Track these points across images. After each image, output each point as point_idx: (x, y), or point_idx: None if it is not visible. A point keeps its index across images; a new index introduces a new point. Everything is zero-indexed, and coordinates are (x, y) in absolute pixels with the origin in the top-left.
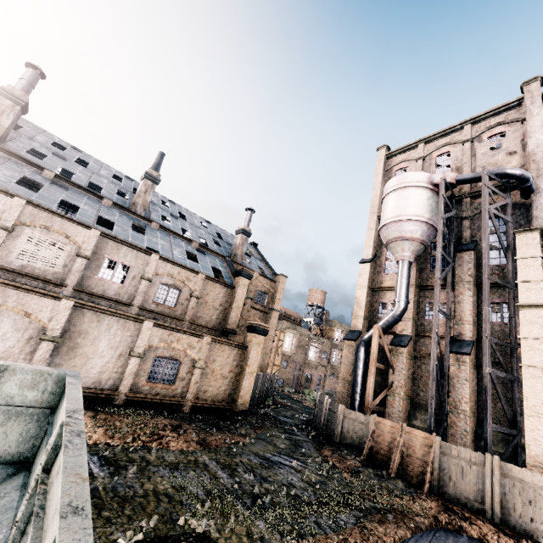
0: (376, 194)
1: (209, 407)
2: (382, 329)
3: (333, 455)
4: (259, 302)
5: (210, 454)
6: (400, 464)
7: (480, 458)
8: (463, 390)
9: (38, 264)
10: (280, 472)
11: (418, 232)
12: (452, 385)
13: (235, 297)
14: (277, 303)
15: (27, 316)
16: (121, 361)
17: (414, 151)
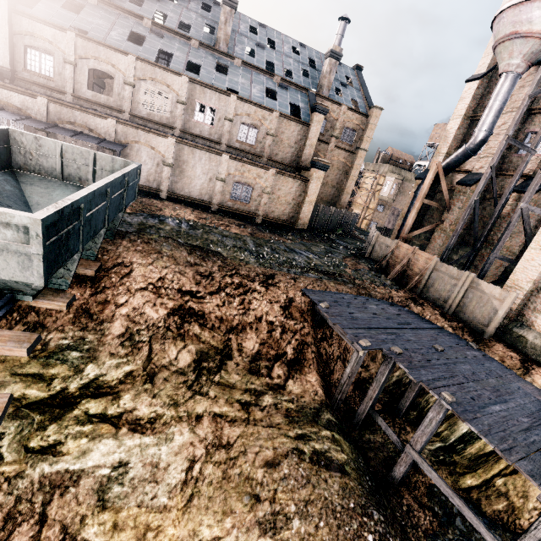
0: None
1: (279, 225)
2: (447, 166)
3: (352, 261)
4: (345, 141)
5: (253, 239)
6: (403, 275)
7: (461, 275)
8: None
9: (156, 112)
10: (294, 255)
11: None
12: (498, 225)
13: (308, 135)
14: (366, 141)
15: (153, 149)
16: (212, 183)
17: None
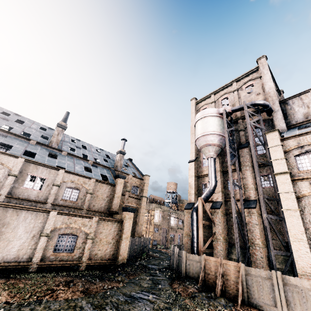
0: (193, 123)
1: (100, 265)
2: (204, 199)
3: (180, 286)
4: (134, 193)
5: (89, 299)
6: (223, 286)
7: (269, 274)
8: (256, 231)
9: None
10: (138, 305)
11: (216, 140)
12: (249, 229)
13: (116, 191)
14: (145, 192)
15: None
16: (34, 240)
17: (209, 99)
